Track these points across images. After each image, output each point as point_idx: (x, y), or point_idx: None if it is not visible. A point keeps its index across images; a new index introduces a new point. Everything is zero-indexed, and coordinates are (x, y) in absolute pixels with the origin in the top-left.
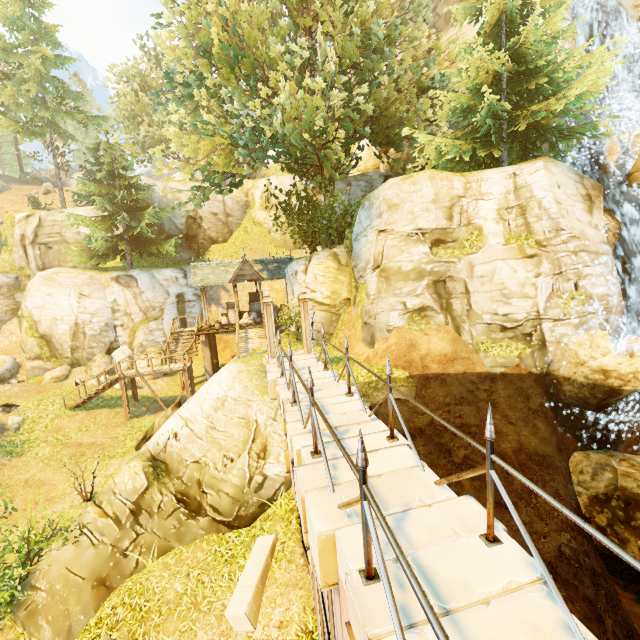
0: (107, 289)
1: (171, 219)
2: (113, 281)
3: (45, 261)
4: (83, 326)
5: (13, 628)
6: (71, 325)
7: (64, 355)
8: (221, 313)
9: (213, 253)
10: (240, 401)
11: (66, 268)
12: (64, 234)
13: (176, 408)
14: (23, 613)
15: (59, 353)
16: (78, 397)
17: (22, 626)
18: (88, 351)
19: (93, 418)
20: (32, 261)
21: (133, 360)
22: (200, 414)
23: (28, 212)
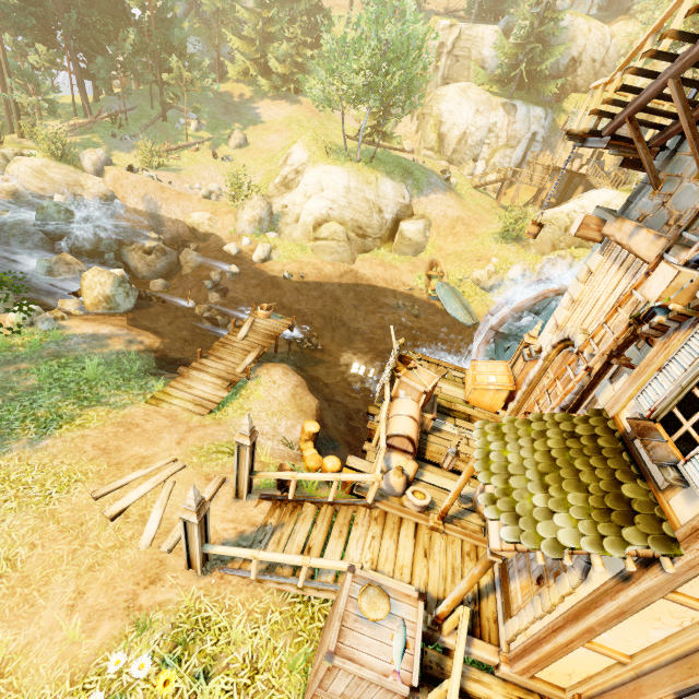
0: (493, 112)
1: (558, 58)
2: (501, 106)
3: (450, 72)
4: (468, 136)
5: (518, 246)
6: (461, 133)
7: (445, 153)
8: (565, 159)
9: (570, 102)
10: (619, 207)
11: (475, 85)
12: (471, 51)
13: (540, 208)
14: (524, 243)
15: (443, 151)
16: (469, 183)
17: (522, 247)
18: (462, 156)
19: (484, 197)
20: (441, 69)
21: (520, 170)
22: (591, 207)
23: (449, 21)
